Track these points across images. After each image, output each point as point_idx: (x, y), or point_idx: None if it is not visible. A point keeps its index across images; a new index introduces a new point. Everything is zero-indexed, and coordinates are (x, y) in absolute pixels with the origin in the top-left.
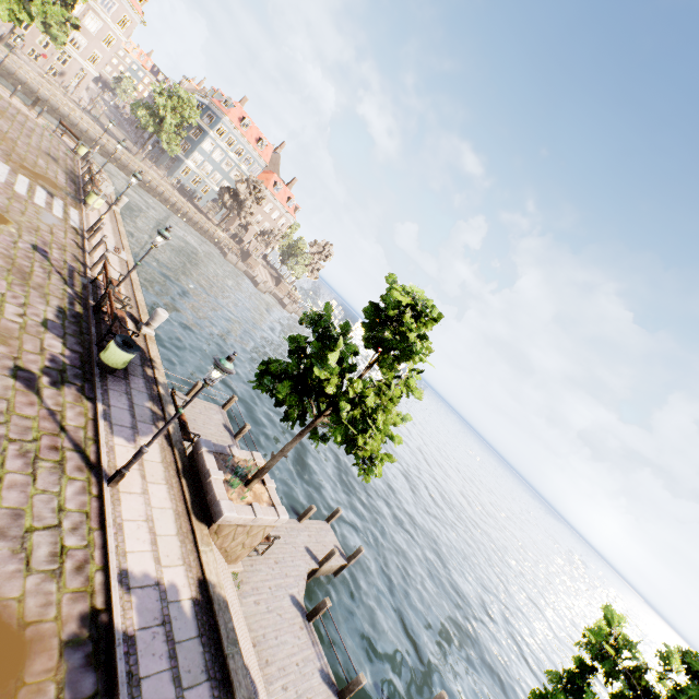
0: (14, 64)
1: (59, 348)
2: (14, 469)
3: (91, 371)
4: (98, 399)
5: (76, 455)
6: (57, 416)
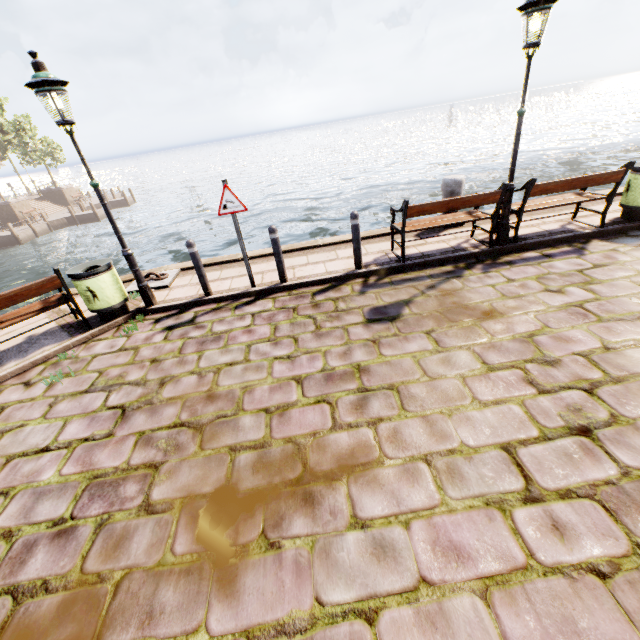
0: None
1: None
2: None
3: None
4: None
5: None
6: None
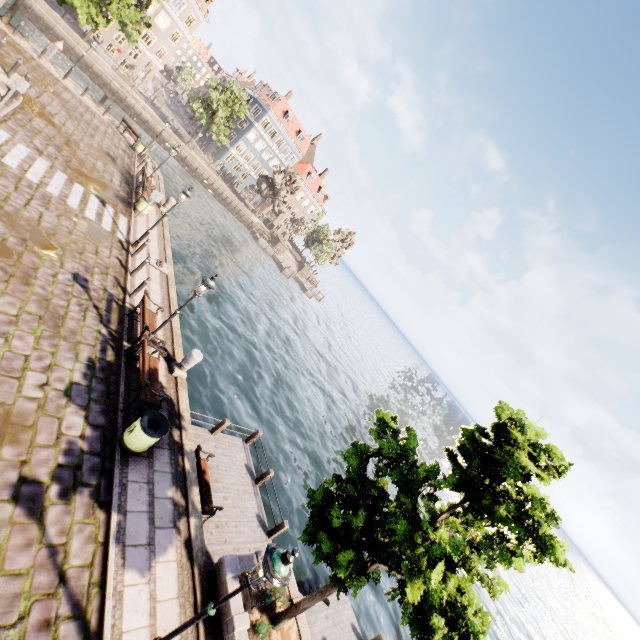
0: (92, 59)
1: (79, 428)
2: None
3: (111, 455)
4: (114, 505)
5: (73, 627)
6: (58, 555)
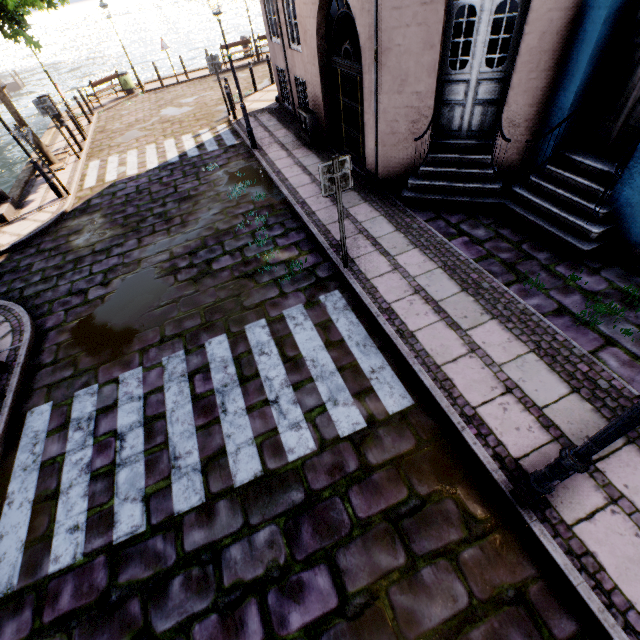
0: None
1: None
2: None
3: None
4: None
5: None
6: None
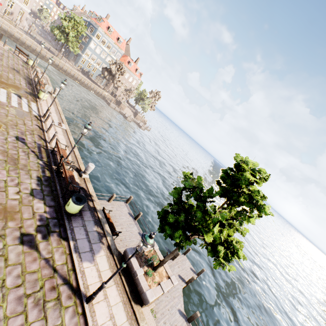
0: None
1: (42, 208)
2: (33, 318)
3: (62, 217)
4: (69, 238)
5: (65, 287)
6: (50, 262)
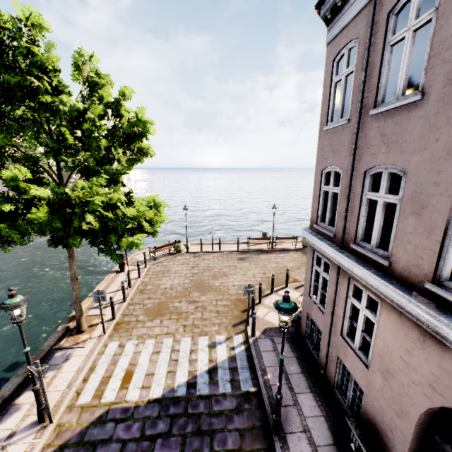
0: None
1: None
2: None
3: None
4: None
5: None
6: None
